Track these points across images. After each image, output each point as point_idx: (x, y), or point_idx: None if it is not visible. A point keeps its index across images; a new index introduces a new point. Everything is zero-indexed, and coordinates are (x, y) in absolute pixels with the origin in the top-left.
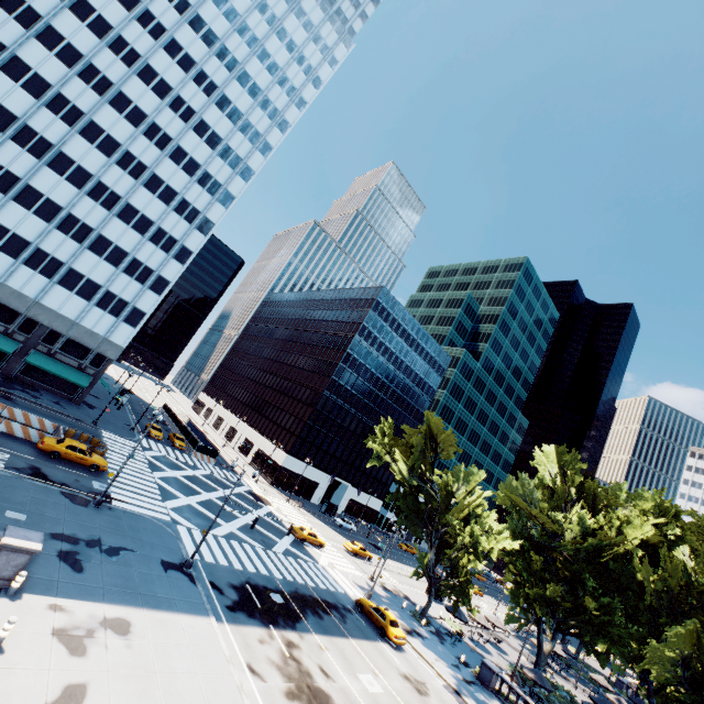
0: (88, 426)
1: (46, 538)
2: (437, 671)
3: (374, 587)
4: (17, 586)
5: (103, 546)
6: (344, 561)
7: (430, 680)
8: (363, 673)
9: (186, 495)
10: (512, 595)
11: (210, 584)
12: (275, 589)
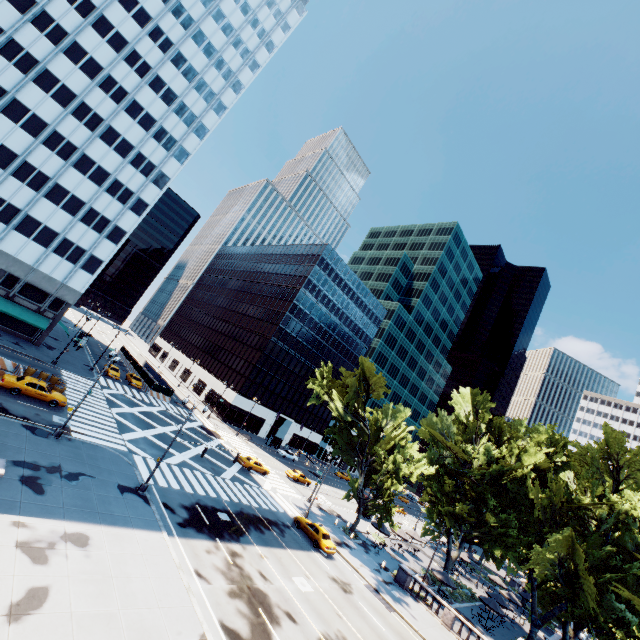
0: (48, 365)
1: (8, 465)
2: (361, 574)
3: (311, 508)
4: None
5: (63, 472)
6: (286, 486)
7: (355, 581)
8: (297, 577)
9: (142, 429)
10: (428, 513)
11: (163, 505)
12: (222, 509)
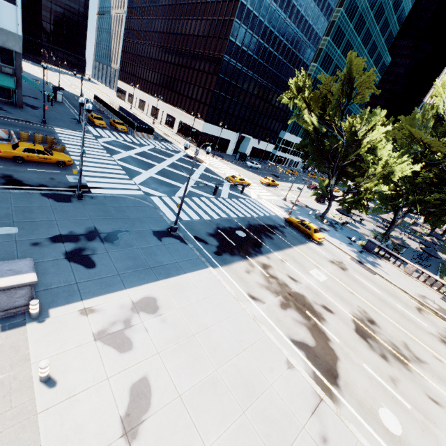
0: (39, 126)
1: (47, 244)
2: (344, 251)
3: (288, 205)
4: (36, 312)
5: (101, 235)
6: (264, 192)
7: (343, 258)
8: (311, 270)
9: (145, 170)
10: (378, 196)
11: (195, 239)
12: (236, 227)
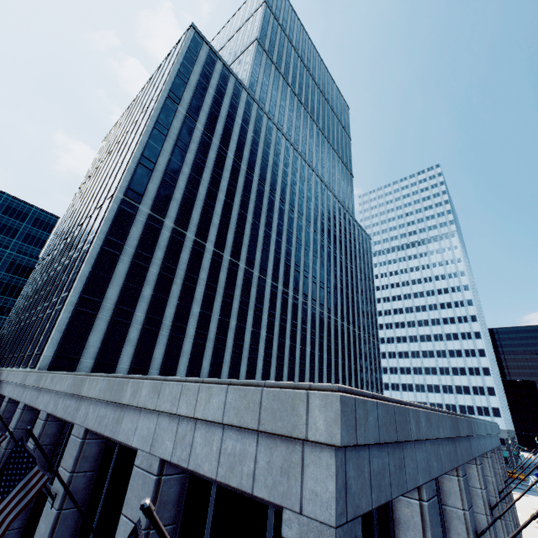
0: None
1: None
2: None
3: None
4: None
5: (521, 489)
6: None
7: None
8: None
9: None
10: None
11: None
12: None
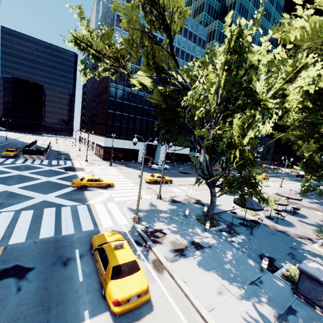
0: None
1: None
2: None
3: (157, 205)
4: None
5: None
6: (135, 191)
7: None
8: None
9: None
10: (304, 169)
11: None
12: None
